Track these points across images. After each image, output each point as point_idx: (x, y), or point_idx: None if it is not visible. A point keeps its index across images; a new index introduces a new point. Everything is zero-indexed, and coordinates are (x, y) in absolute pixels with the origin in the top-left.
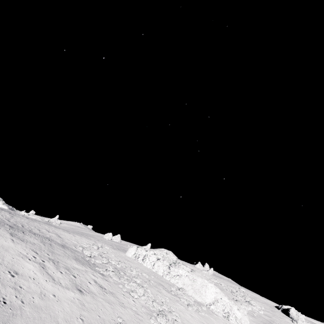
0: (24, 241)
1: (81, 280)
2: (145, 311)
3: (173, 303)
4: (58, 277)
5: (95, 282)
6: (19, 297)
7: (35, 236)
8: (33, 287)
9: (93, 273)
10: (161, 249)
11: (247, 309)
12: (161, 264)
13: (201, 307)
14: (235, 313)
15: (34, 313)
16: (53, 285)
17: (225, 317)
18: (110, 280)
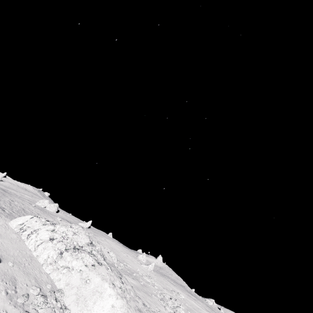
0: None
1: None
2: None
3: None
4: None
5: None
6: None
7: None
8: None
9: None
10: (73, 227)
11: None
12: (50, 246)
13: None
14: None
15: None
16: None
17: None
18: None
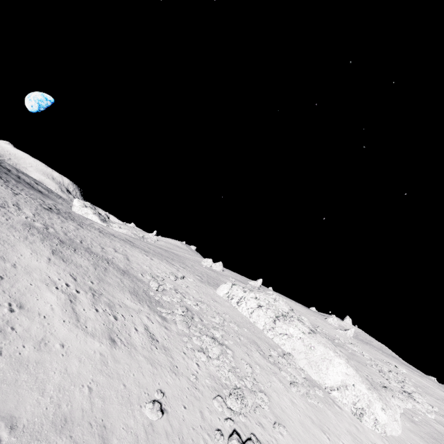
0: (67, 261)
1: (124, 325)
2: (210, 384)
3: (267, 376)
4: (88, 316)
5: (146, 329)
6: (0, 344)
7: (90, 256)
8: (34, 330)
9: (149, 315)
10: (268, 293)
11: (403, 406)
12: (262, 314)
13: (315, 390)
14: (376, 413)
15: (10, 372)
16: (71, 329)
17: (355, 415)
18: (171, 328)
